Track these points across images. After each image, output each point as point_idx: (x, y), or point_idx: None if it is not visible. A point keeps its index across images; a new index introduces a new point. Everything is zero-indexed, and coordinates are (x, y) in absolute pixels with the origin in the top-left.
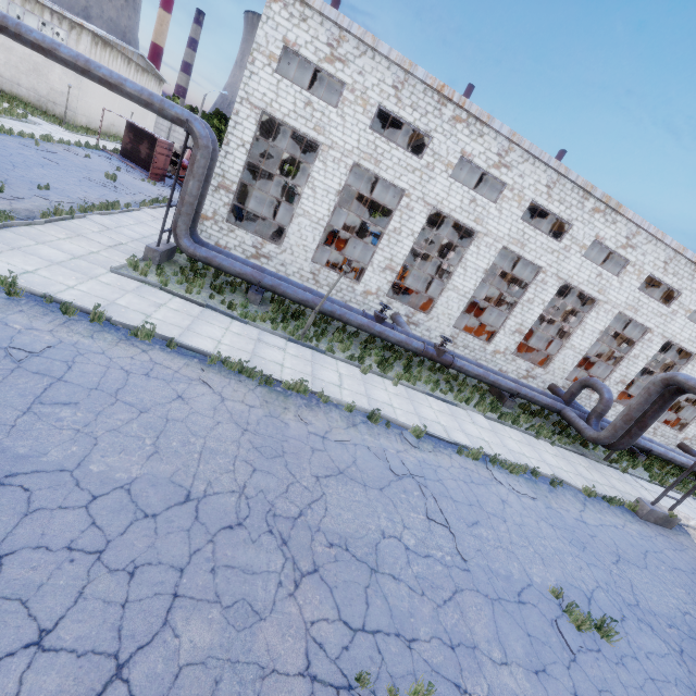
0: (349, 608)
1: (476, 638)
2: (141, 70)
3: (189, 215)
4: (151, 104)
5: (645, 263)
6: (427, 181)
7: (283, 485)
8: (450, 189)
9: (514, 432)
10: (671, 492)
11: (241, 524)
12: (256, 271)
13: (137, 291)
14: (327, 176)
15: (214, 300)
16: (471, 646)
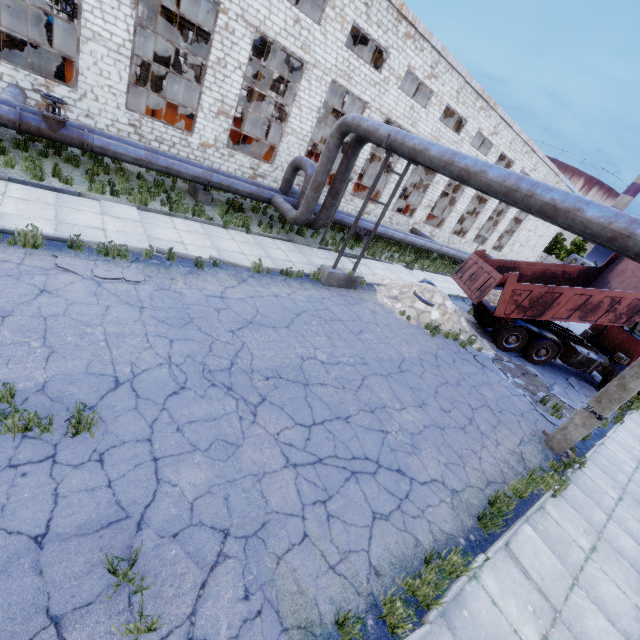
0: None
1: None
2: None
3: None
4: None
5: (345, 5)
6: None
7: None
8: None
9: (190, 223)
10: (384, 263)
11: None
12: None
13: None
14: None
15: None
16: None
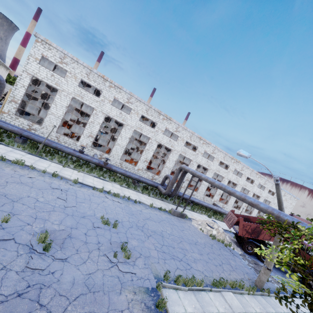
0: None
1: (50, 219)
2: None
3: None
4: None
5: (184, 137)
6: (102, 105)
7: None
8: (112, 109)
9: (133, 191)
10: (198, 213)
11: None
12: (20, 129)
13: None
14: (62, 101)
15: None
16: (45, 219)
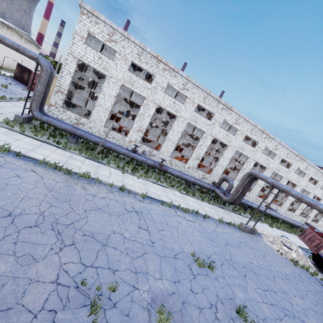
0: (86, 258)
1: (149, 270)
2: (28, 41)
3: (38, 101)
4: (18, 49)
5: (244, 130)
6: (154, 93)
7: (65, 212)
8: (164, 98)
9: (193, 198)
10: (259, 222)
11: (37, 226)
12: (73, 128)
13: (6, 133)
14: (110, 89)
15: (50, 140)
16: (145, 273)
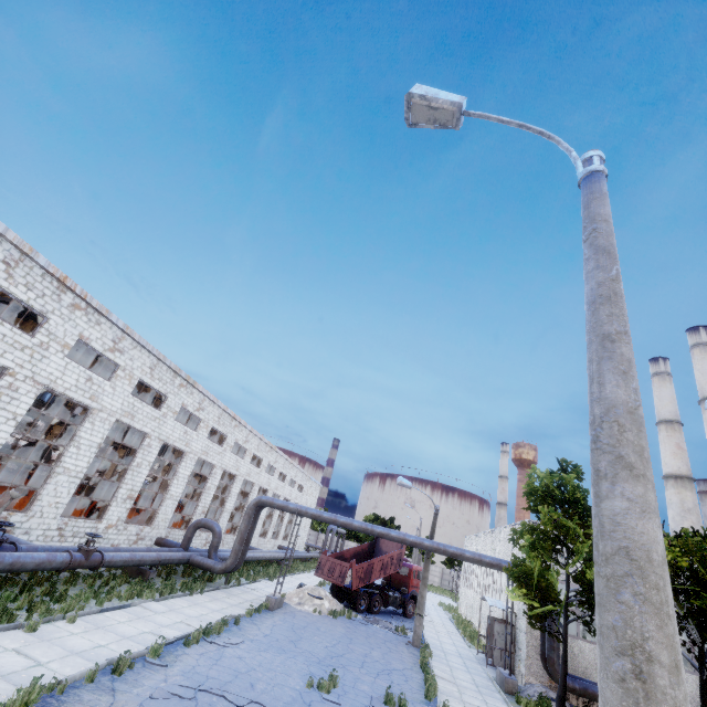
0: None
1: None
2: None
3: None
4: None
5: (210, 419)
6: (40, 359)
7: None
8: (66, 368)
9: (179, 600)
10: (259, 582)
11: None
12: None
13: None
14: None
15: None
16: None
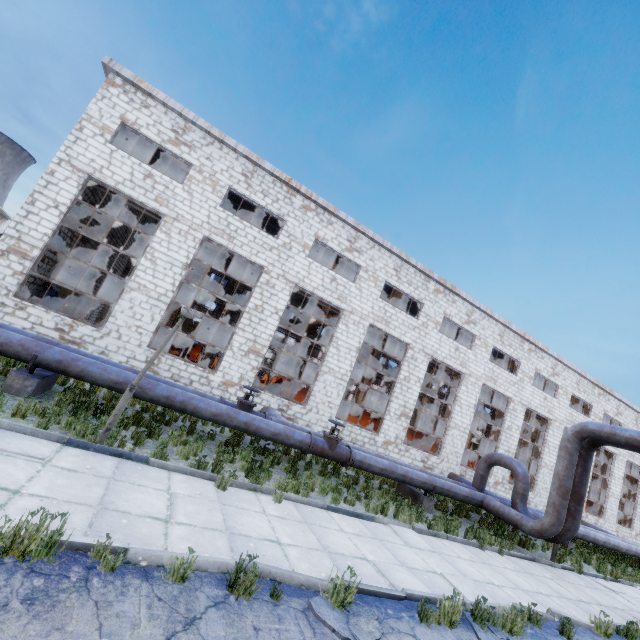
0: None
1: None
2: None
3: None
4: None
5: (487, 337)
6: (286, 259)
7: None
8: (310, 268)
9: (456, 545)
10: (626, 585)
11: None
12: (32, 339)
13: None
14: (172, 248)
15: None
16: None
